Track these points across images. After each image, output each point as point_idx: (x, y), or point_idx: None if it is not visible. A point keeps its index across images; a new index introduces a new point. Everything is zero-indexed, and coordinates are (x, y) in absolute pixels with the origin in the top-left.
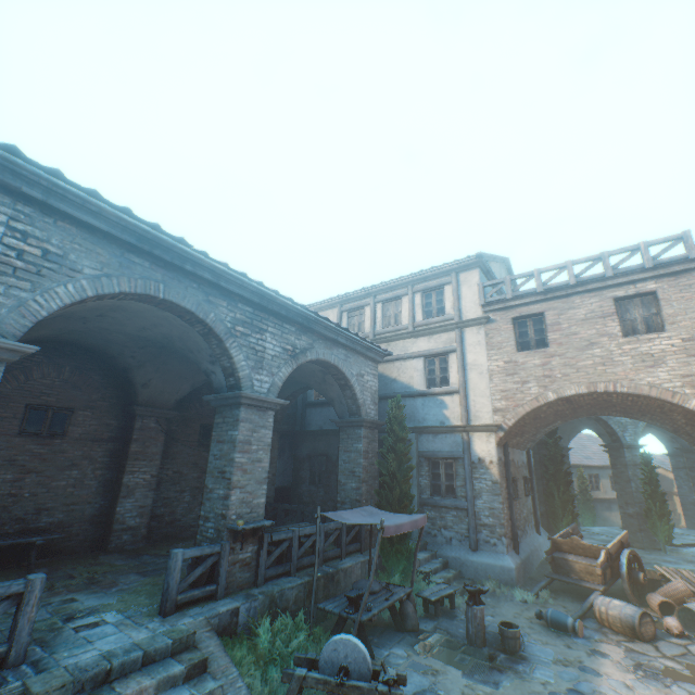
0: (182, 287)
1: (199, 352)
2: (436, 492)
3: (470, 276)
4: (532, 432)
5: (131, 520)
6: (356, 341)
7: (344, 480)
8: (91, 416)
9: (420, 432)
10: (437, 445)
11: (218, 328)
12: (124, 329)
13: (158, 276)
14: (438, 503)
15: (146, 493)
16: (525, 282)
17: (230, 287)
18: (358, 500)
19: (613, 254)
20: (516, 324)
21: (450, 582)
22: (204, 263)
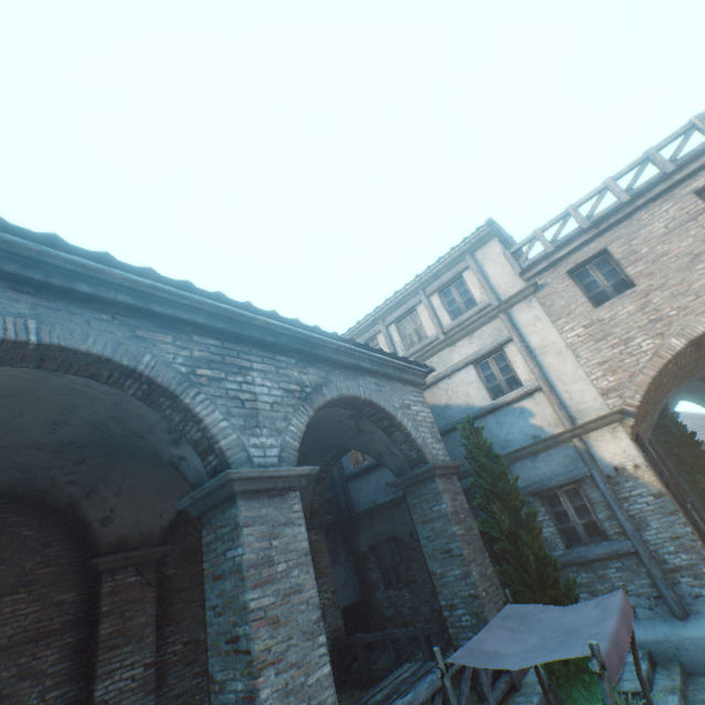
0: (79, 321)
1: (150, 432)
2: (572, 540)
3: (489, 250)
4: (650, 413)
5: None
6: (384, 362)
7: (440, 569)
8: (27, 598)
9: (511, 461)
10: (542, 471)
11: (164, 376)
12: (28, 437)
13: (21, 308)
14: (584, 556)
15: (139, 703)
16: (562, 227)
17: (171, 311)
18: (474, 594)
19: (661, 147)
20: (574, 278)
21: (684, 695)
22: (112, 278)
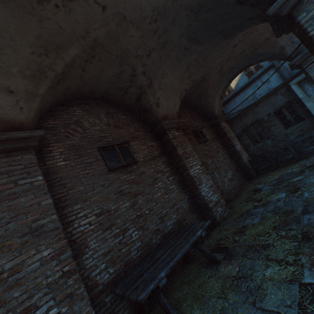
0: None
1: None
2: None
3: None
4: None
5: (213, 198)
6: None
7: None
8: (139, 144)
9: None
10: None
11: None
12: (140, 1)
13: None
14: None
15: (205, 178)
16: None
17: None
18: None
19: None
20: None
21: None
22: None
